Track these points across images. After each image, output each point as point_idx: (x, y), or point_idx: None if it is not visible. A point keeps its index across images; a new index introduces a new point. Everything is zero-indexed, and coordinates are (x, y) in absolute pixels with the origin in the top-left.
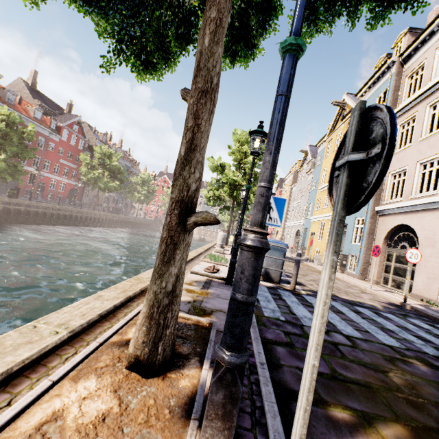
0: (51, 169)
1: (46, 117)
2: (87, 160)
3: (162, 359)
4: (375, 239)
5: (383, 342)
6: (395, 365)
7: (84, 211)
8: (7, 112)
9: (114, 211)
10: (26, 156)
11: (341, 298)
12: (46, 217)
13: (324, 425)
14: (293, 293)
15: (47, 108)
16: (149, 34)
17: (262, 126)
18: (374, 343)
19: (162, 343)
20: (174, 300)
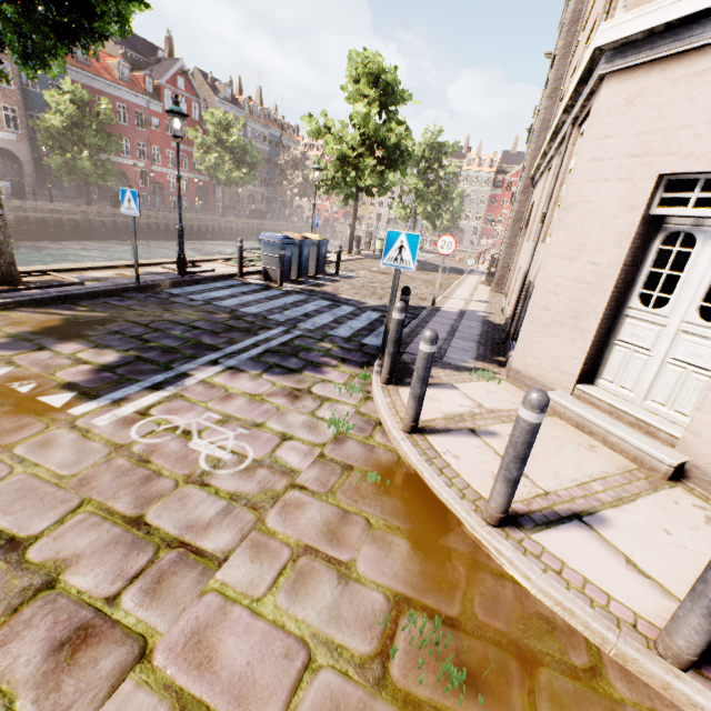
0: (163, 159)
1: (138, 74)
2: (197, 139)
3: (5, 280)
4: (522, 229)
5: (238, 309)
6: (196, 312)
7: (207, 219)
8: (72, 87)
9: (258, 216)
10: (111, 149)
11: (335, 296)
12: (160, 230)
13: (64, 308)
14: (263, 288)
15: (137, 57)
16: (10, 47)
17: (175, 102)
18: (225, 308)
19: (2, 273)
20: (3, 254)
